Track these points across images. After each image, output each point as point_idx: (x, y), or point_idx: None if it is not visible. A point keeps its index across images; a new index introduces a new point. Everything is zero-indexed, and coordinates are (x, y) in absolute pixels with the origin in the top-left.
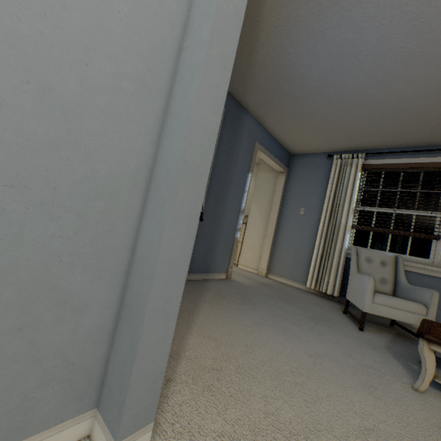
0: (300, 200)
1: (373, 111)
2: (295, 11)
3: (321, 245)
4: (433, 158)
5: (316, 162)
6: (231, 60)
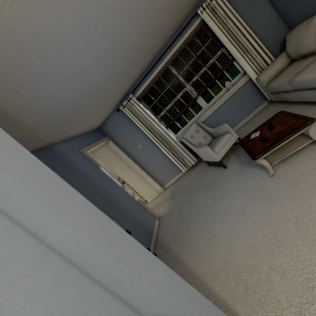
0: (133, 143)
1: (116, 78)
2: (26, 88)
3: (167, 151)
4: (157, 68)
5: (116, 119)
6: (122, 232)
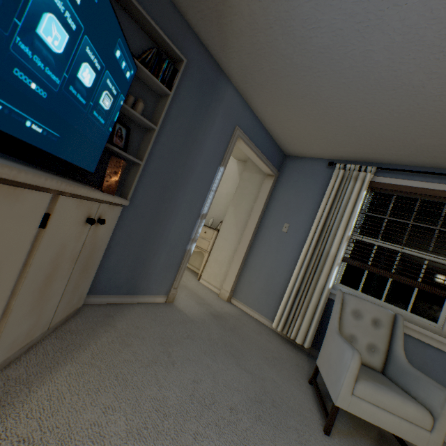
0: (286, 214)
1: (401, 103)
2: None
3: (300, 277)
4: None
5: (313, 170)
6: None
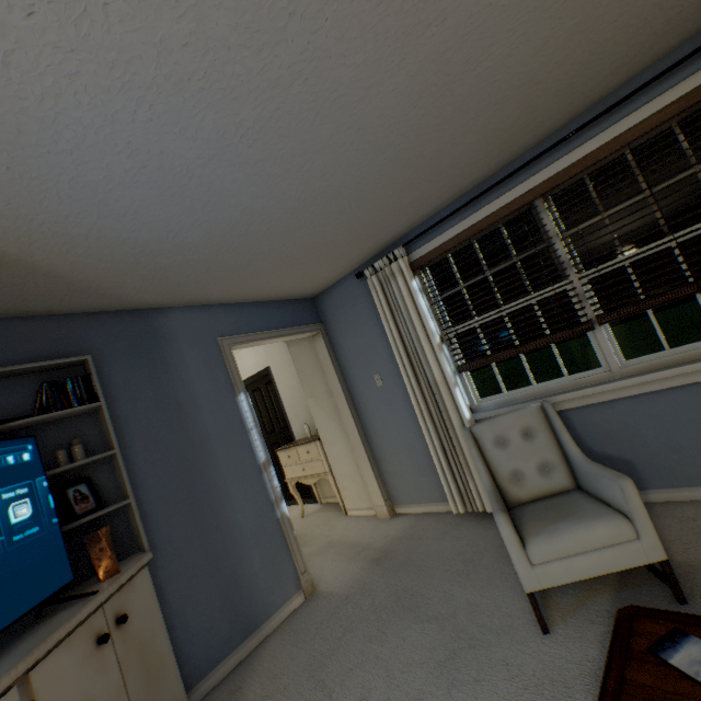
0: (366, 364)
1: (337, 203)
2: None
3: (431, 431)
4: (498, 199)
5: (351, 293)
6: None
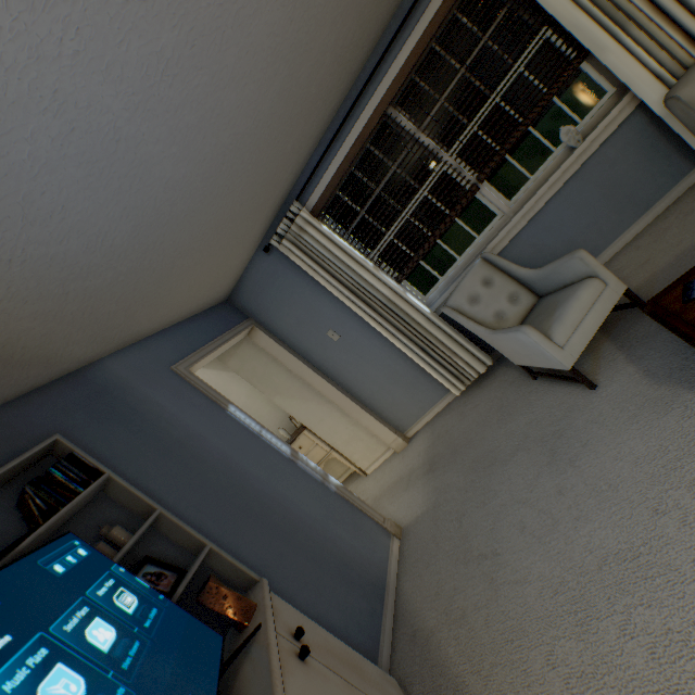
0: (315, 328)
1: (241, 159)
2: None
3: (406, 342)
4: (358, 121)
5: (265, 272)
6: None
